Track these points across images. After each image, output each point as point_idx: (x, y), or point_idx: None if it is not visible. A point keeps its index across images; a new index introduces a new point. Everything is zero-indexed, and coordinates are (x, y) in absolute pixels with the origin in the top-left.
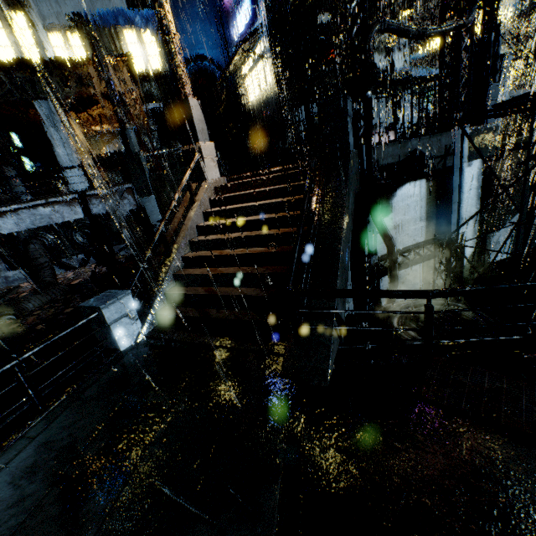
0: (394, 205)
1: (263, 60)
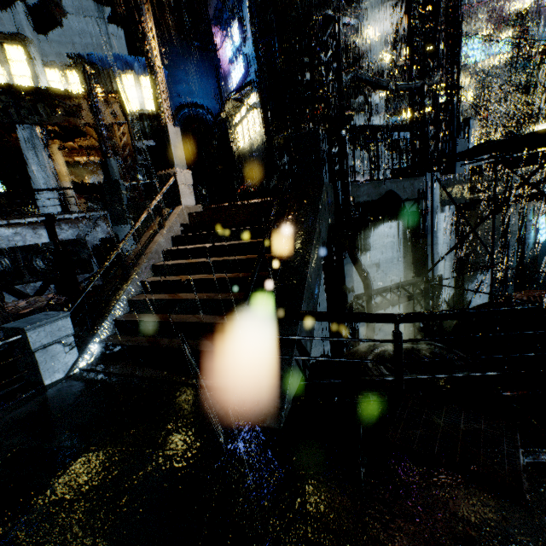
0: (371, 244)
1: (253, 111)
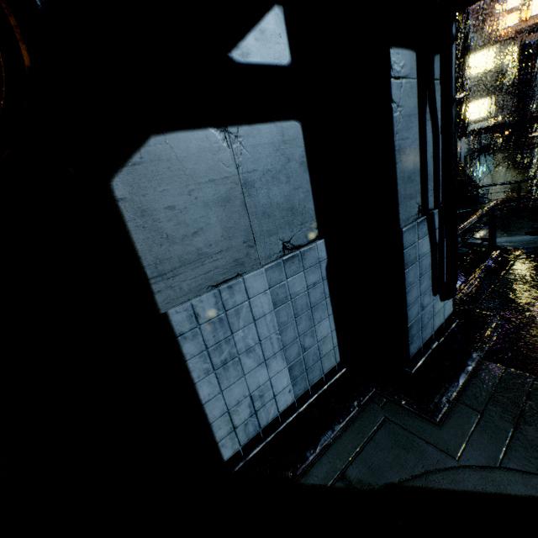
0: None
1: None
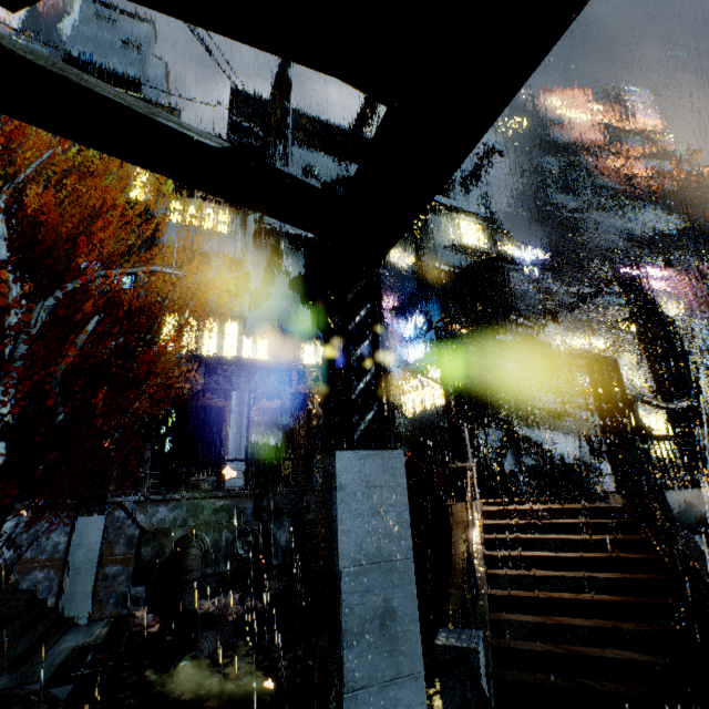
0: None
1: (433, 385)
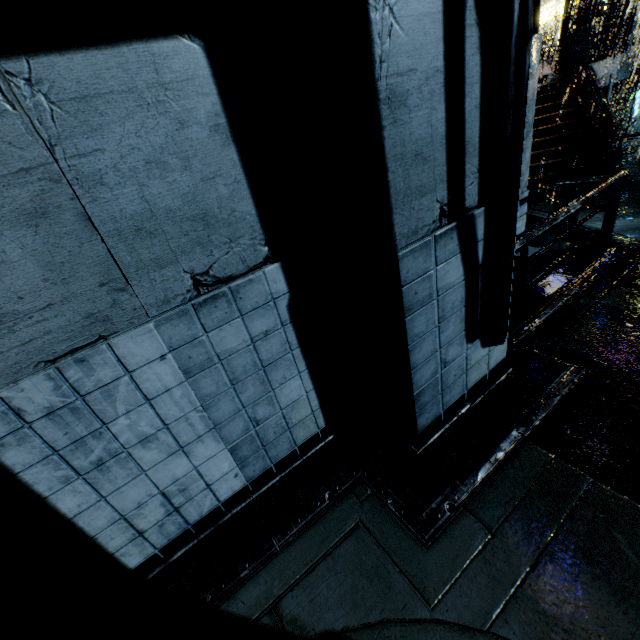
0: None
1: None
